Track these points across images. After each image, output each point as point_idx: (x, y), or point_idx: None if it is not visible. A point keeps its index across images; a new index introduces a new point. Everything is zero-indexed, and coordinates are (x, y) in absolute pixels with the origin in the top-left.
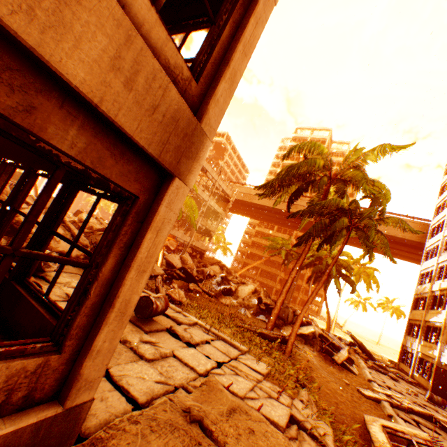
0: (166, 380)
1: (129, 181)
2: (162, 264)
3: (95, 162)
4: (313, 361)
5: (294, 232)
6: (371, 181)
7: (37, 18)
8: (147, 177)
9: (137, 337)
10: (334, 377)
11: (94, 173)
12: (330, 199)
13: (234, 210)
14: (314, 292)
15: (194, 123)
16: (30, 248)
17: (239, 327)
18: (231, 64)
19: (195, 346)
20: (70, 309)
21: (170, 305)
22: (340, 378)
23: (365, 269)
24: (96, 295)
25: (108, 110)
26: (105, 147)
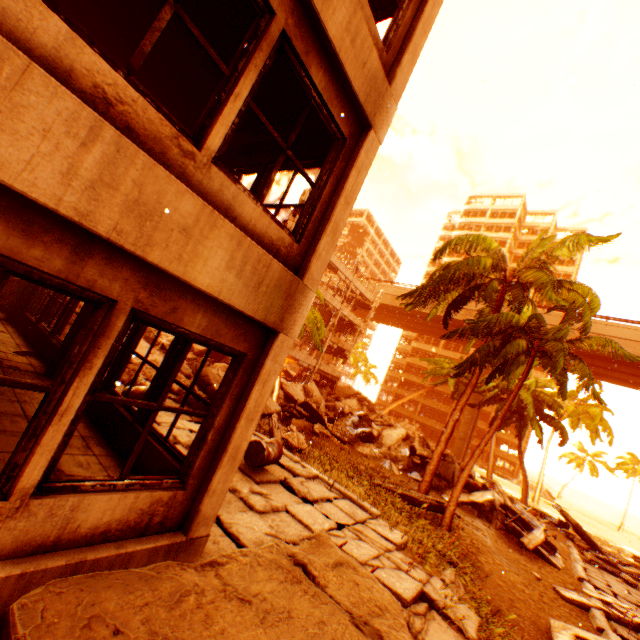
0: (276, 534)
1: (239, 342)
2: (279, 397)
3: (214, 334)
4: (486, 541)
5: (470, 350)
6: (568, 283)
7: (183, 259)
8: (255, 336)
9: (247, 487)
10: (518, 567)
11: (213, 341)
12: (499, 313)
13: (379, 319)
14: (482, 443)
15: (296, 283)
16: (150, 393)
17: (376, 485)
18: (332, 219)
19: (313, 502)
20: (192, 452)
21: (285, 452)
22: (528, 570)
23: (587, 407)
24: (213, 440)
25: (224, 298)
26: (221, 320)
